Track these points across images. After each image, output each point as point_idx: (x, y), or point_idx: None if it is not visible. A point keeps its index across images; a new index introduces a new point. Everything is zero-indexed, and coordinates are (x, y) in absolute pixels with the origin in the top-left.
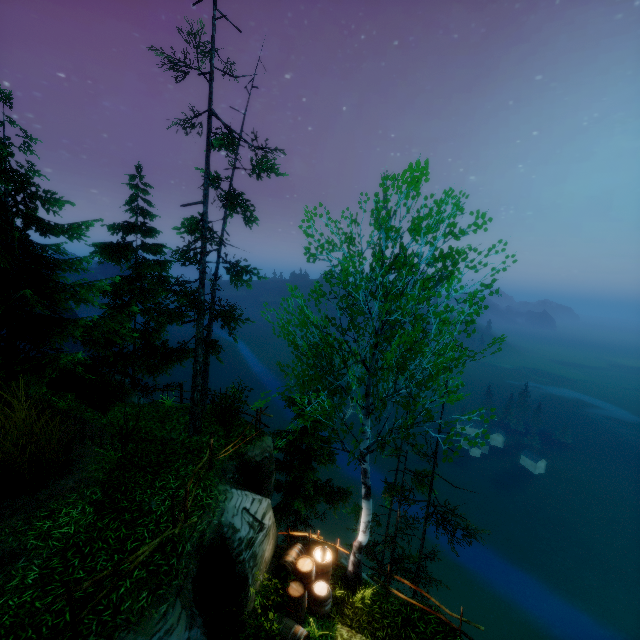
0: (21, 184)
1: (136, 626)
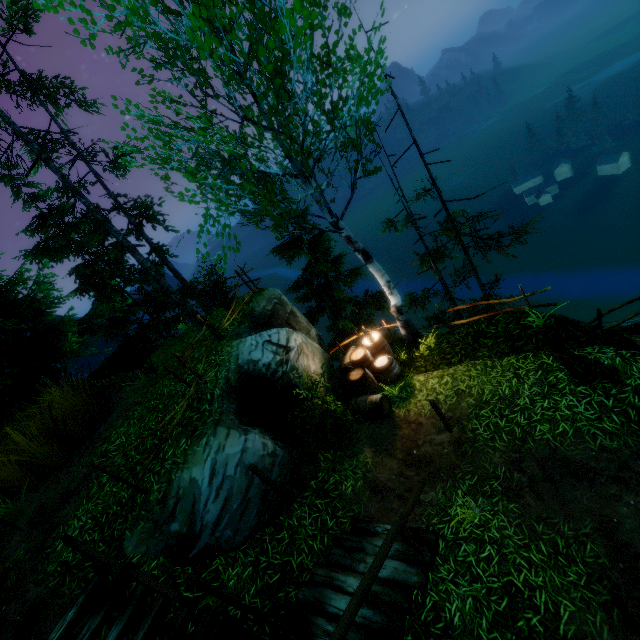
0: None
1: (188, 461)
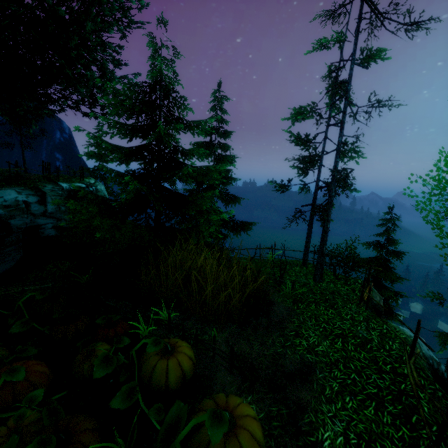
0: (167, 91)
1: None
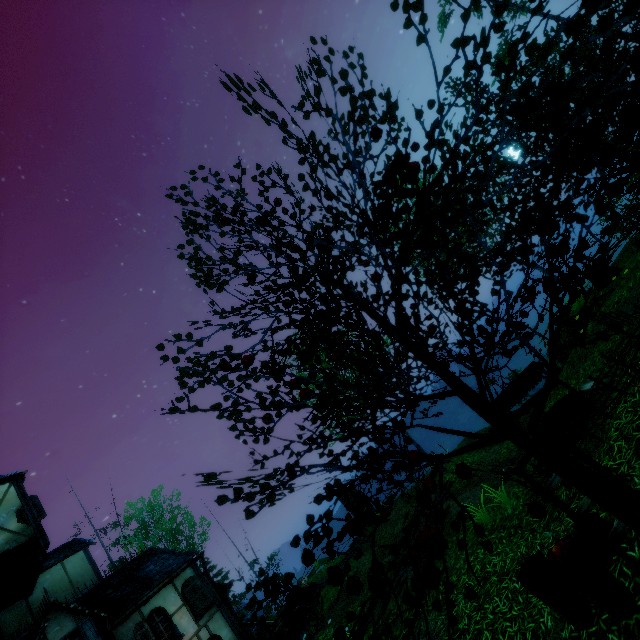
0: None
1: None
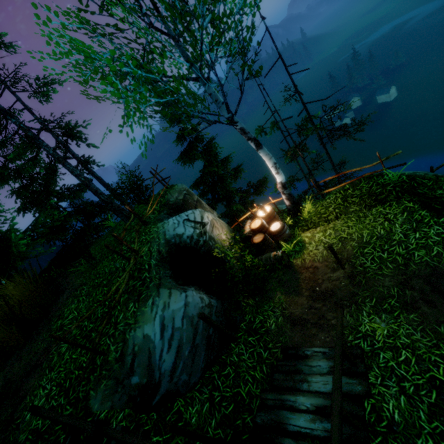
0: None
1: (138, 321)
